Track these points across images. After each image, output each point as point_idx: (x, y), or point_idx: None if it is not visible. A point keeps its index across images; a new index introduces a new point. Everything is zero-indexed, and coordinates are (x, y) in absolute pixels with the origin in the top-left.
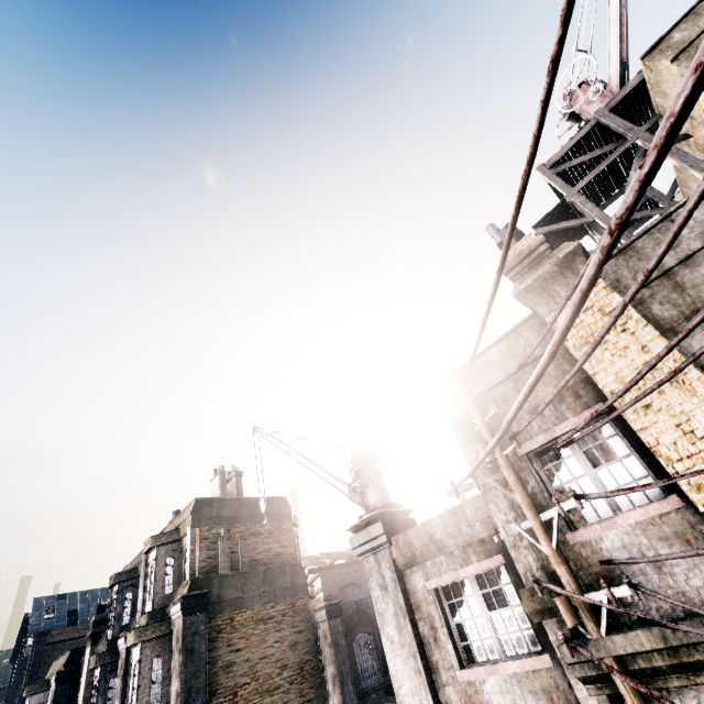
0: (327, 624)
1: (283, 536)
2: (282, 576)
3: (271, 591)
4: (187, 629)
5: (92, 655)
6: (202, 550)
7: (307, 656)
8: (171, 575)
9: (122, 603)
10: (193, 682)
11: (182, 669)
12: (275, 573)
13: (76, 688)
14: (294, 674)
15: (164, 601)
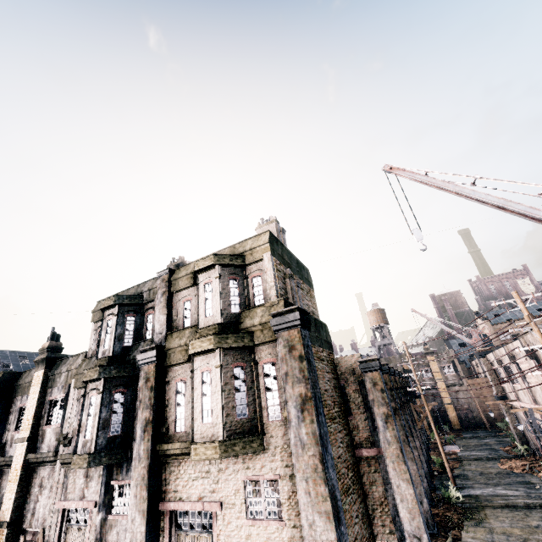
0: (378, 373)
1: (312, 299)
2: (322, 330)
3: (319, 338)
4: (303, 340)
5: (46, 377)
6: (279, 279)
7: (340, 399)
8: (236, 297)
9: (123, 325)
10: (315, 390)
11: (308, 375)
12: (319, 325)
13: (7, 409)
14: (338, 411)
15: (232, 318)
